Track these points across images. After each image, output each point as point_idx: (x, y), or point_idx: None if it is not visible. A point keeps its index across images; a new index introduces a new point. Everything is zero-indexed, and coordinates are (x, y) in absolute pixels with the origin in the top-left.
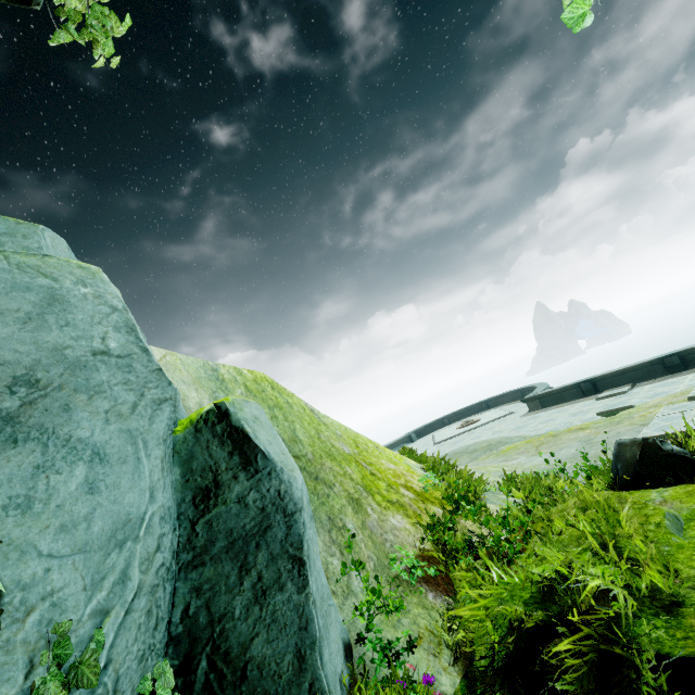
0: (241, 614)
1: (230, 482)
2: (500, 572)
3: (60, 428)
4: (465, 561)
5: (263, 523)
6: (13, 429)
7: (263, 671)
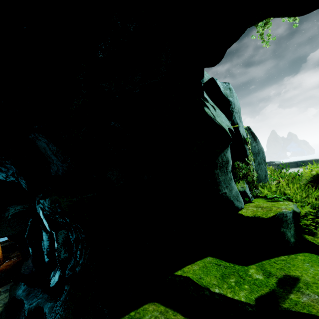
0: (256, 166)
1: (252, 143)
2: (315, 165)
3: (241, 121)
4: (286, 178)
5: (258, 152)
6: (239, 119)
7: (260, 176)
